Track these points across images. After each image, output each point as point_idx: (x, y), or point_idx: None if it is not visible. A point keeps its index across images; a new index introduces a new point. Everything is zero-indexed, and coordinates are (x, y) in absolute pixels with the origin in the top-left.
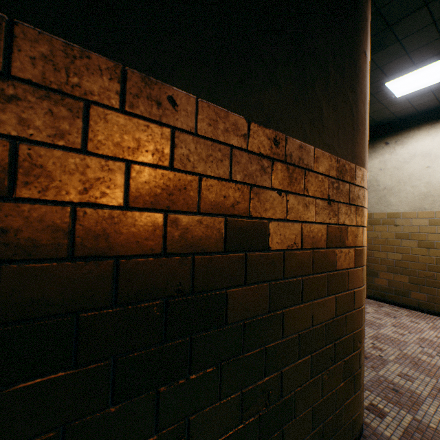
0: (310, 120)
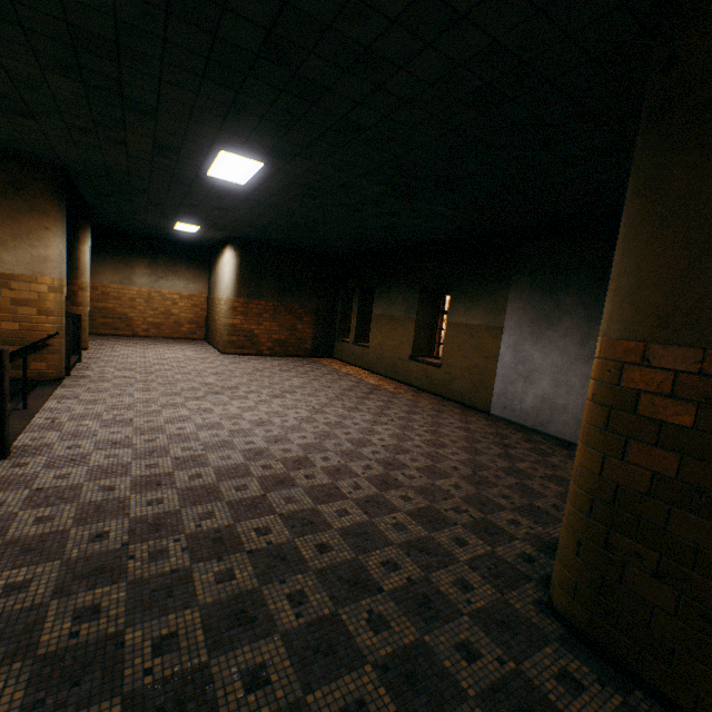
0: None
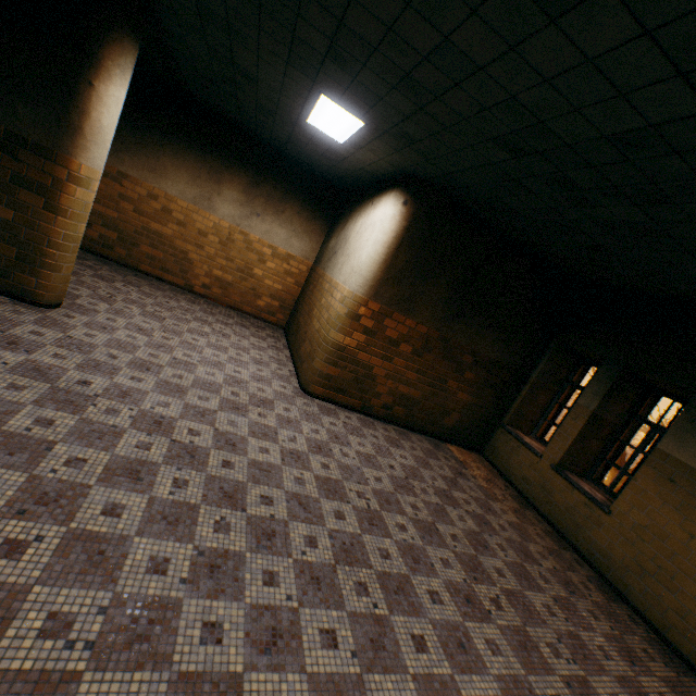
0: (4, 112)
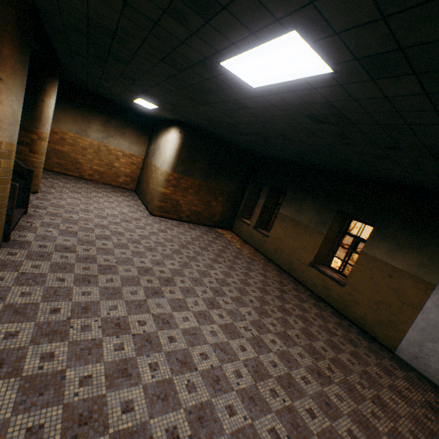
0: None
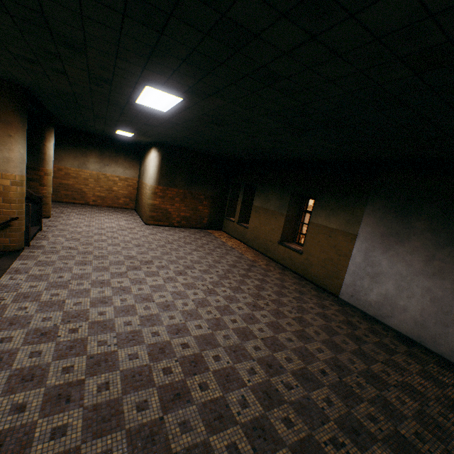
0: None
